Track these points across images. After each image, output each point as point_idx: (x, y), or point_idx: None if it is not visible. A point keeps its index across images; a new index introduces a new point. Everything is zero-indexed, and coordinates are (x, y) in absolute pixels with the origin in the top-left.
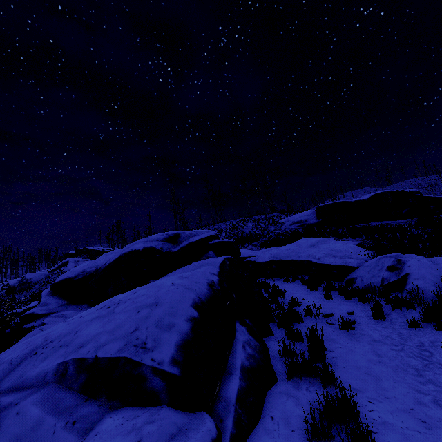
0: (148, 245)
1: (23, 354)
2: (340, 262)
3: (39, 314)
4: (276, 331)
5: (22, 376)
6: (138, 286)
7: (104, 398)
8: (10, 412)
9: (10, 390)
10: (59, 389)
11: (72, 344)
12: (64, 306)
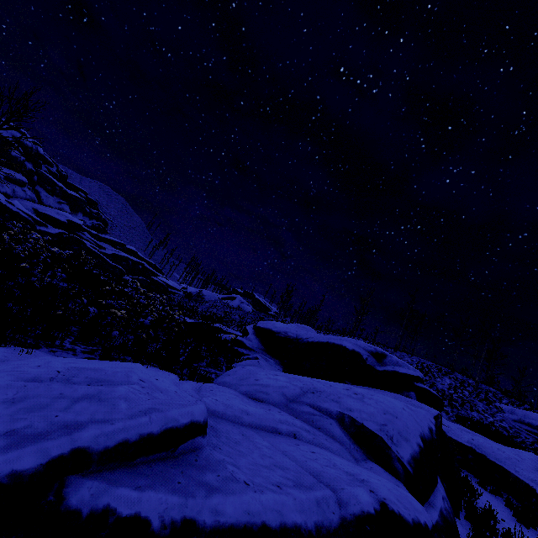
0: (356, 349)
1: (305, 387)
2: None
3: (246, 345)
4: (462, 519)
5: (315, 403)
6: (334, 378)
7: (365, 450)
8: (326, 420)
9: (310, 406)
10: (340, 425)
11: (342, 404)
12: (262, 350)
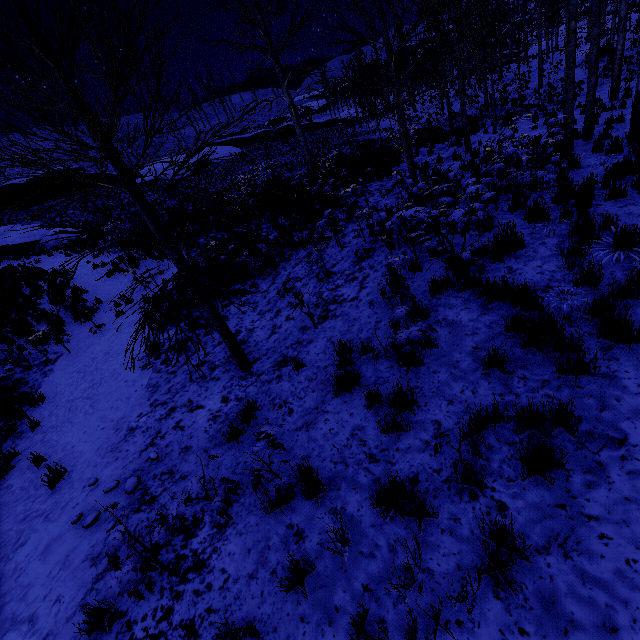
0: None
1: None
2: (29, 240)
3: None
4: None
5: None
6: None
7: None
8: None
9: None
10: None
11: None
12: None
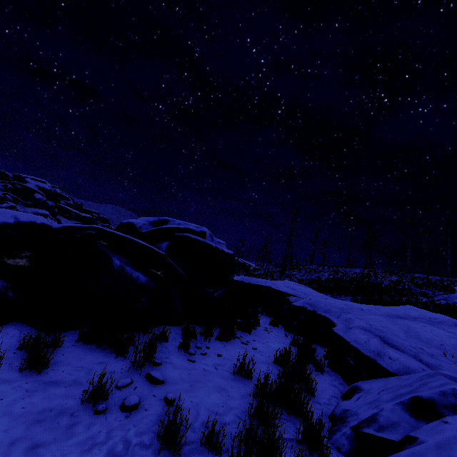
0: (133, 221)
1: None
2: (369, 346)
3: None
4: (66, 337)
5: None
6: None
7: None
8: None
9: None
10: None
11: None
12: None
